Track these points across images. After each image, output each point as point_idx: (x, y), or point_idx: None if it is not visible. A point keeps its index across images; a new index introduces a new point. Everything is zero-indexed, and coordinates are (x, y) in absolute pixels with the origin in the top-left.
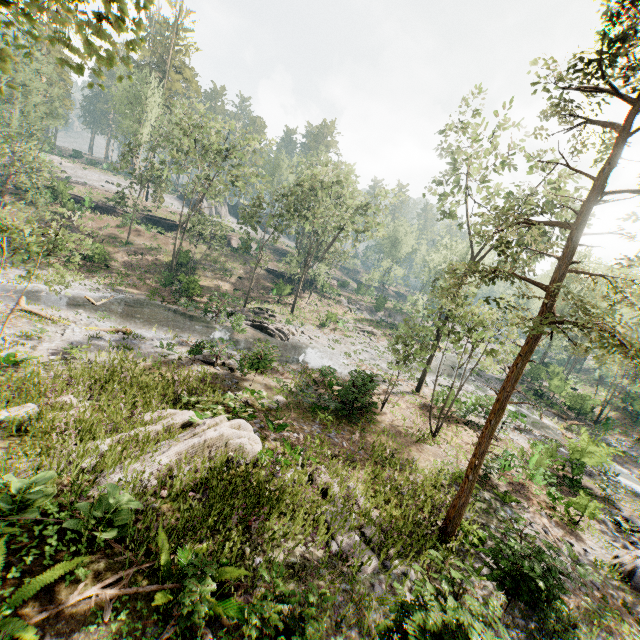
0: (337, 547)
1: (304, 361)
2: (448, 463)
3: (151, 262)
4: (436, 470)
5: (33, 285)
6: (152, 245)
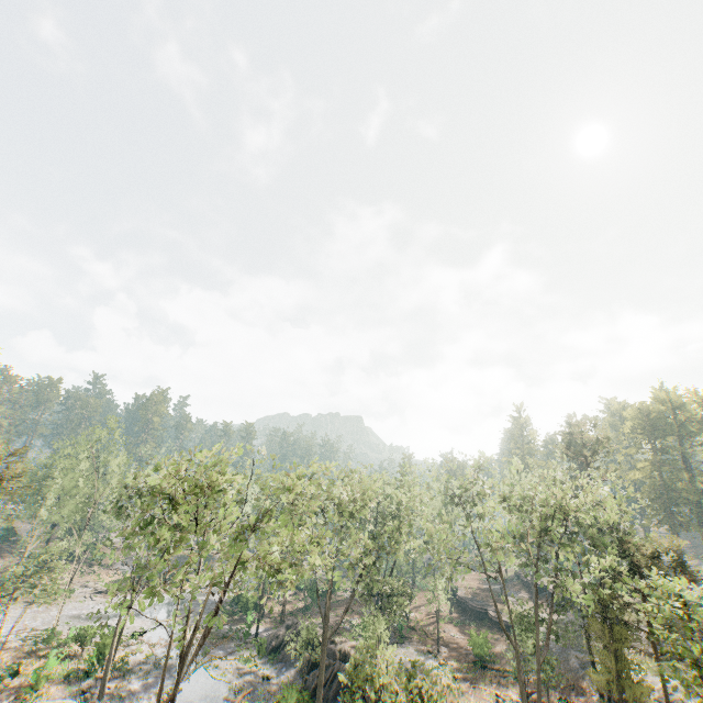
0: None
1: None
2: None
3: None
4: None
5: None
6: None
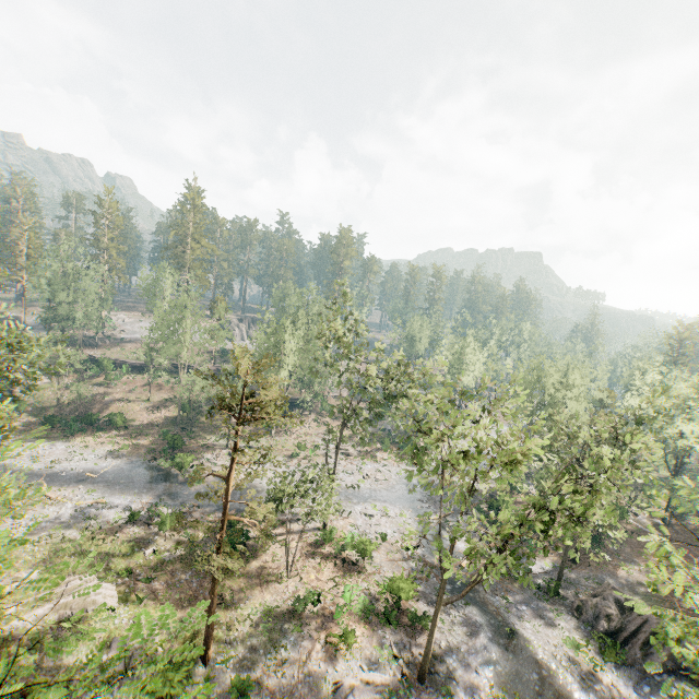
0: (106, 659)
1: (235, 506)
2: (277, 600)
3: (164, 414)
4: (261, 606)
5: (61, 466)
6: (169, 396)
